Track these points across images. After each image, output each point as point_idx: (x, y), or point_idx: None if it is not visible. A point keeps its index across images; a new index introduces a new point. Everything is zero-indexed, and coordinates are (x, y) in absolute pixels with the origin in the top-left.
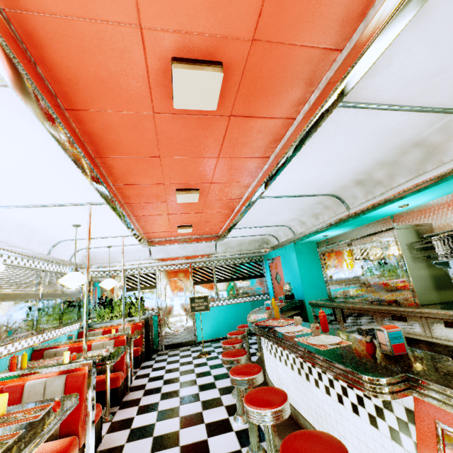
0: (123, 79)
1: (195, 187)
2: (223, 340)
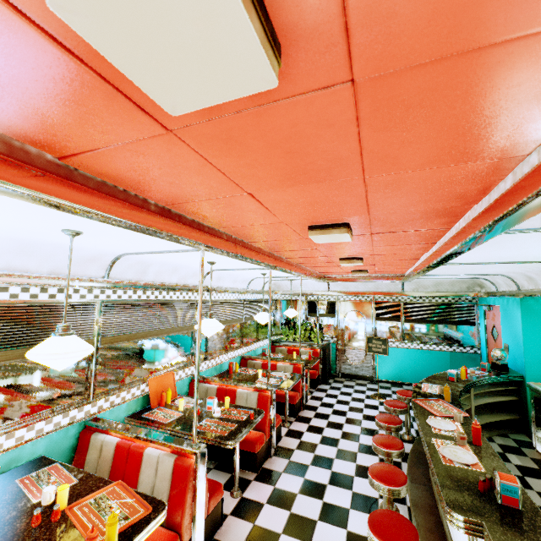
0: (279, 233)
1: (357, 257)
2: (406, 386)
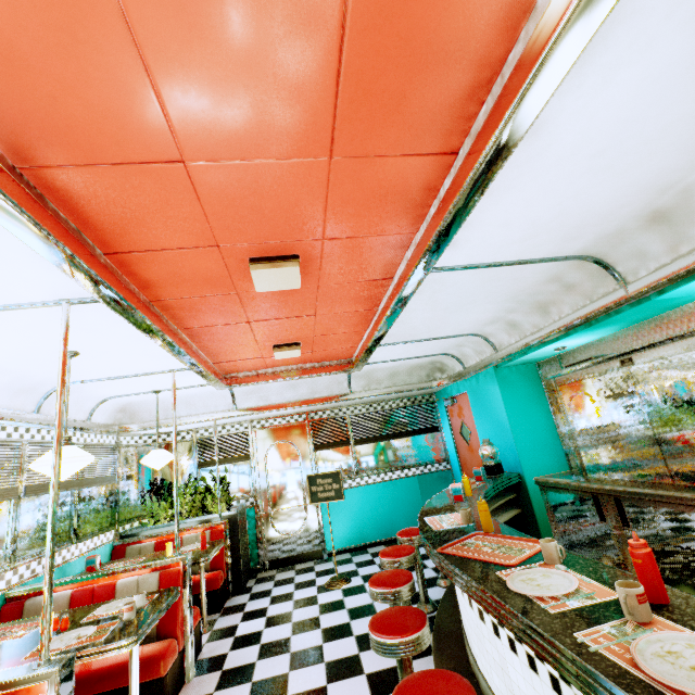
0: None
1: (289, 254)
2: (372, 549)
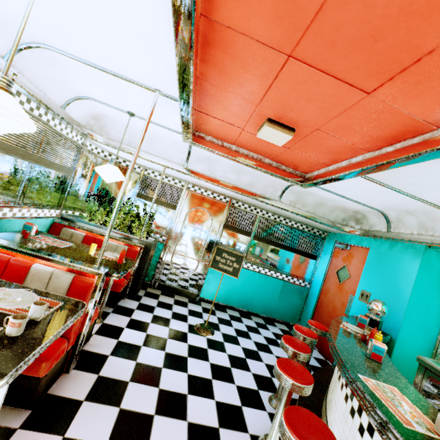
0: None
1: None
2: (230, 310)
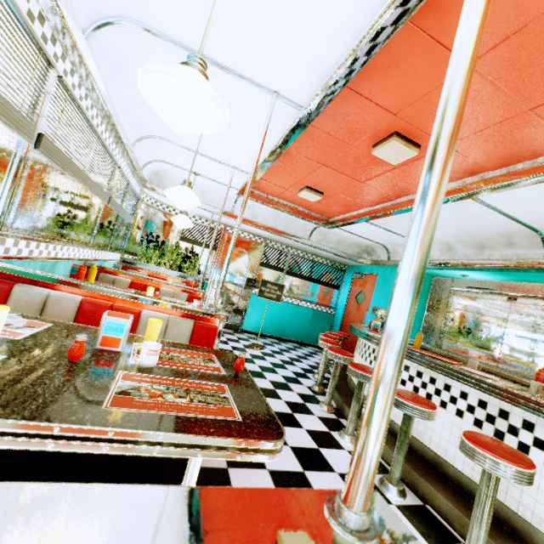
0: None
1: (417, 142)
2: (269, 338)
